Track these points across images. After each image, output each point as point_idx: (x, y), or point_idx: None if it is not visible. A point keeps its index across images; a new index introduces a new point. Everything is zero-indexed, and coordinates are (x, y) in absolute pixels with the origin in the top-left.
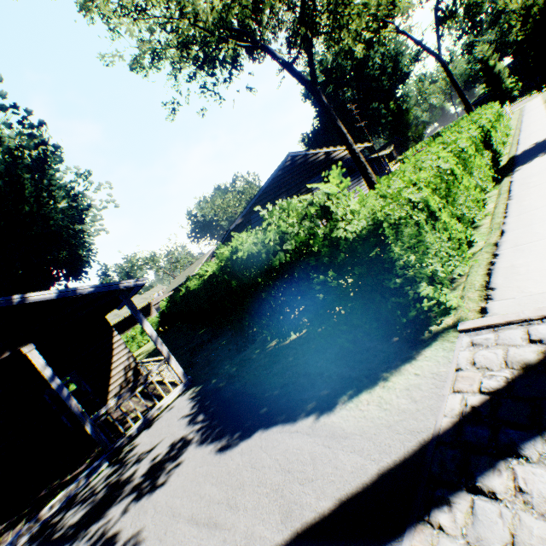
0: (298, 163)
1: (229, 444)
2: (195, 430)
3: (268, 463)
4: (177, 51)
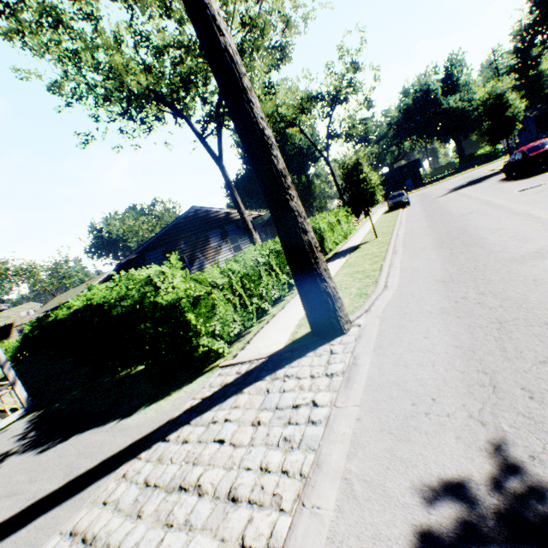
0: (200, 215)
1: (48, 447)
2: (23, 443)
3: (72, 452)
4: (98, 100)
